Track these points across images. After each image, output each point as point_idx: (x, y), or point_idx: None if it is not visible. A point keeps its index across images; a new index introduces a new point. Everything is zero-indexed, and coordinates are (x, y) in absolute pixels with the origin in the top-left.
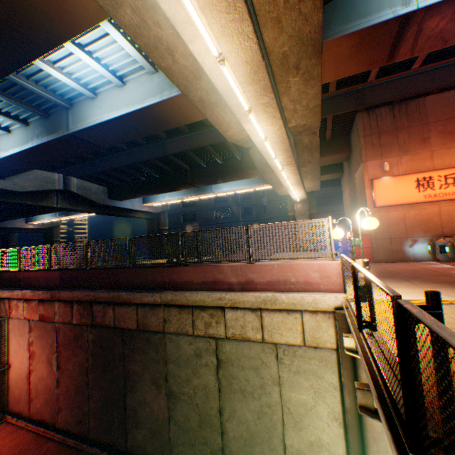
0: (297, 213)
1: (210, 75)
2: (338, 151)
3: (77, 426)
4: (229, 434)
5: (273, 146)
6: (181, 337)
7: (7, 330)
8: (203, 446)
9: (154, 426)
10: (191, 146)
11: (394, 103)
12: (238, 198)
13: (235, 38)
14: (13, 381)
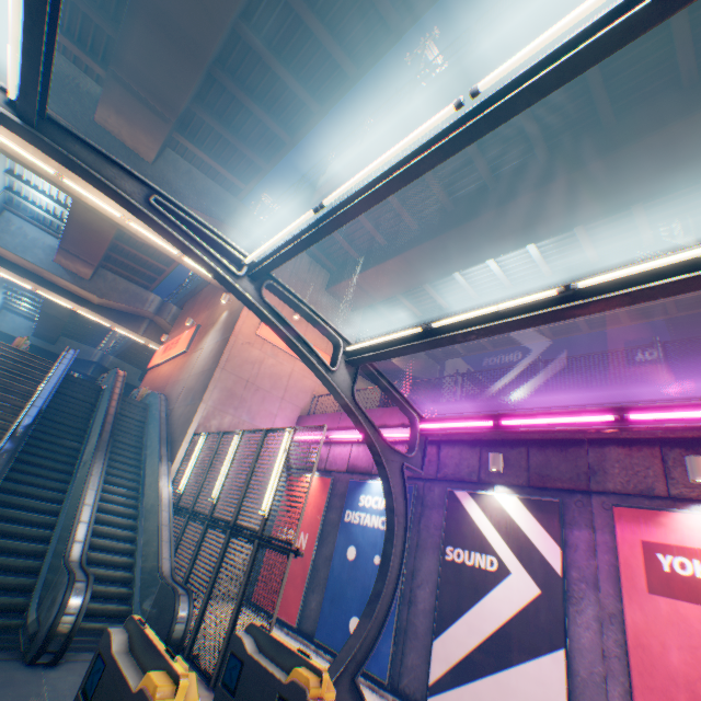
0: None
1: None
2: None
3: None
4: None
5: (95, 316)
6: None
7: None
8: None
9: None
10: None
11: None
12: None
13: None
14: None
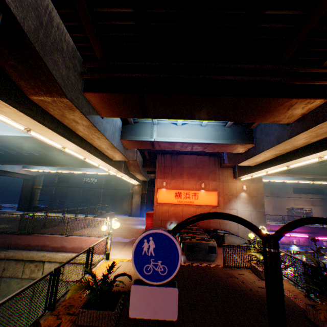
0: (135, 191)
1: (60, 148)
2: (152, 166)
3: None
4: None
5: (105, 167)
6: (13, 279)
7: None
8: None
9: None
10: None
11: (174, 153)
12: None
13: (69, 145)
14: None
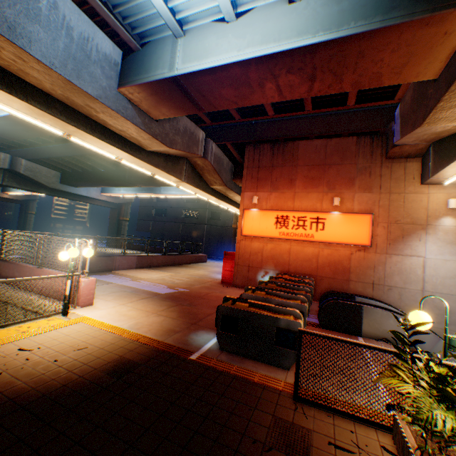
0: None
1: None
2: None
3: None
4: None
5: (138, 165)
6: None
7: None
8: None
9: None
10: None
11: (281, 141)
12: (207, 202)
13: None
14: None
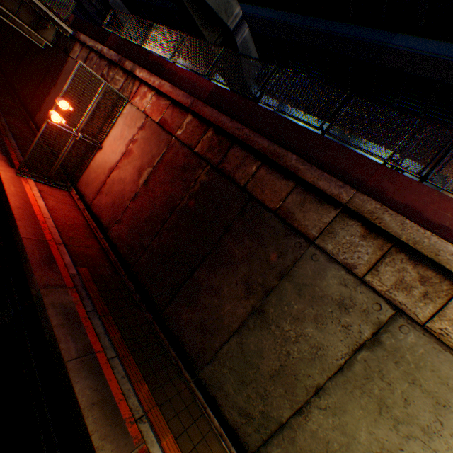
0: None
1: None
2: None
3: (126, 250)
4: (306, 422)
5: None
6: (334, 266)
7: (119, 113)
8: (256, 396)
9: (209, 322)
10: (420, 70)
11: None
12: None
13: None
14: (94, 164)
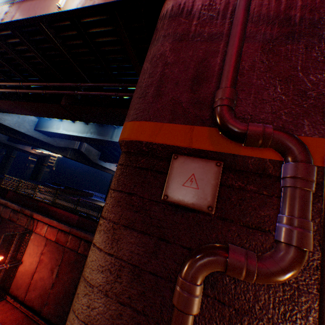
0: None
1: None
2: None
3: (56, 318)
4: None
5: None
6: None
7: (29, 239)
8: None
9: None
10: None
11: None
12: None
13: None
14: (20, 273)
